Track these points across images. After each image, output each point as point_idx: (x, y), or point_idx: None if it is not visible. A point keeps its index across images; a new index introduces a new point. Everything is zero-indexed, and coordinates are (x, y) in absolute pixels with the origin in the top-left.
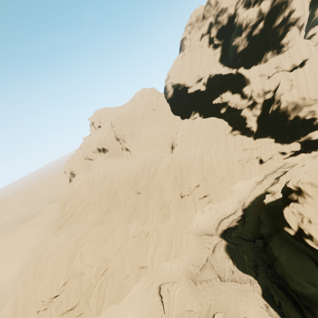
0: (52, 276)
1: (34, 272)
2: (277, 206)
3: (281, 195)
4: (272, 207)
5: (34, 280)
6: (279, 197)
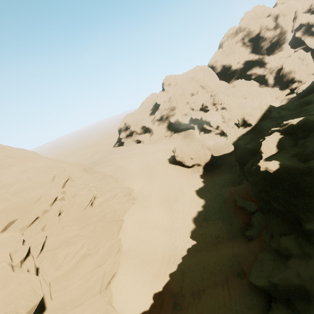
0: (251, 107)
1: (239, 110)
2: (306, 90)
3: (306, 87)
4: (304, 91)
5: (241, 112)
6: (305, 88)
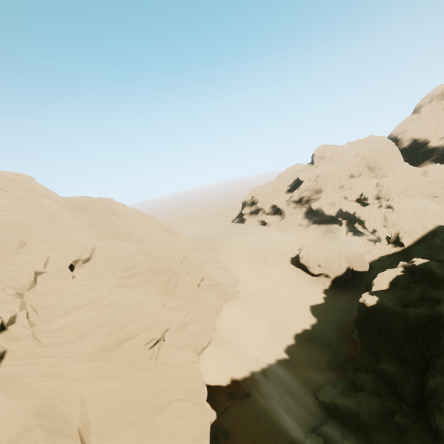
0: (435, 214)
1: (412, 214)
2: None
3: None
4: None
5: (416, 218)
6: None
